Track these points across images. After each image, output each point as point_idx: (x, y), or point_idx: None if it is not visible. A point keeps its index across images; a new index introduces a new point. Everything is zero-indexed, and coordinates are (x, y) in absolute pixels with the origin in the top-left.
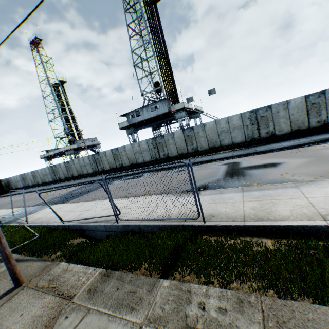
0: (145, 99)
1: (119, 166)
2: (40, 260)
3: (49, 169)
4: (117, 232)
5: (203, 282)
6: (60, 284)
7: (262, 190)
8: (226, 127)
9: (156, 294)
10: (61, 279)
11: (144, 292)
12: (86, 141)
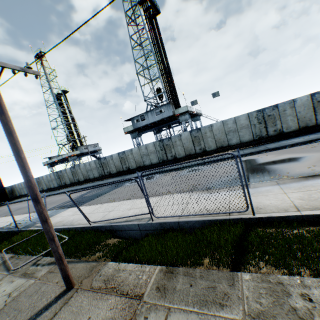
0: (148, 104)
1: (125, 169)
2: (82, 262)
3: (54, 175)
4: (152, 230)
5: (287, 273)
6: (119, 283)
7: (300, 182)
8: (233, 127)
9: (242, 288)
10: (117, 279)
11: (226, 287)
12: (88, 147)
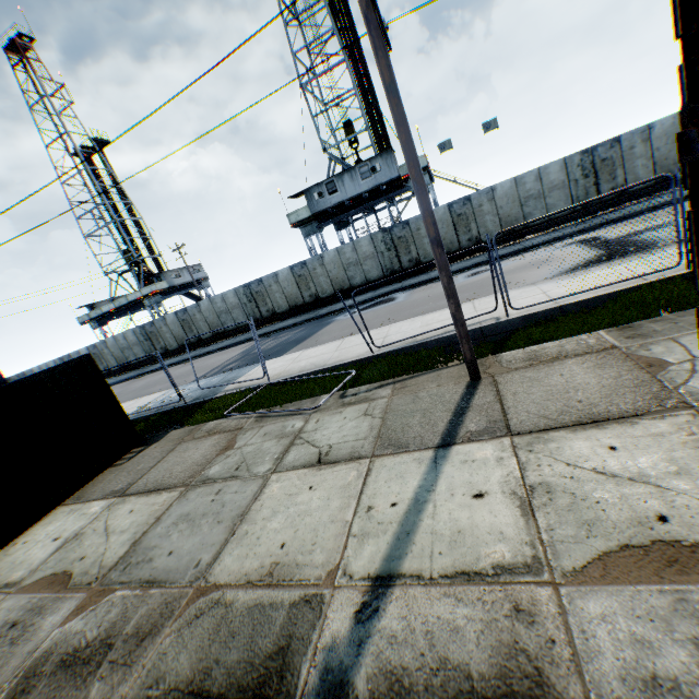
0: (331, 159)
1: (309, 299)
2: (447, 368)
3: (135, 335)
4: (509, 332)
5: None
6: (558, 354)
7: None
8: (536, 189)
9: None
10: (548, 354)
11: None
12: (183, 273)
